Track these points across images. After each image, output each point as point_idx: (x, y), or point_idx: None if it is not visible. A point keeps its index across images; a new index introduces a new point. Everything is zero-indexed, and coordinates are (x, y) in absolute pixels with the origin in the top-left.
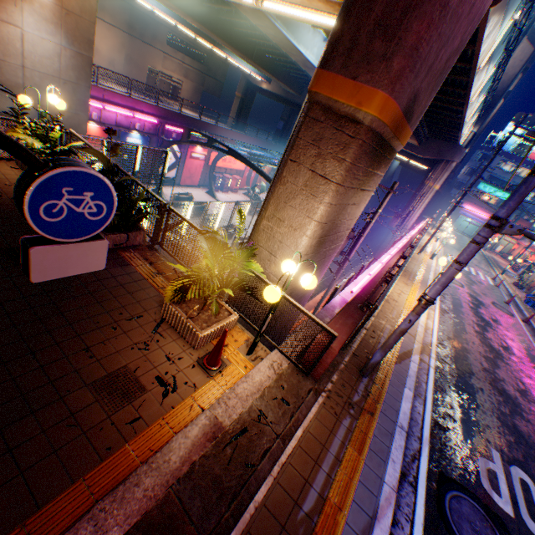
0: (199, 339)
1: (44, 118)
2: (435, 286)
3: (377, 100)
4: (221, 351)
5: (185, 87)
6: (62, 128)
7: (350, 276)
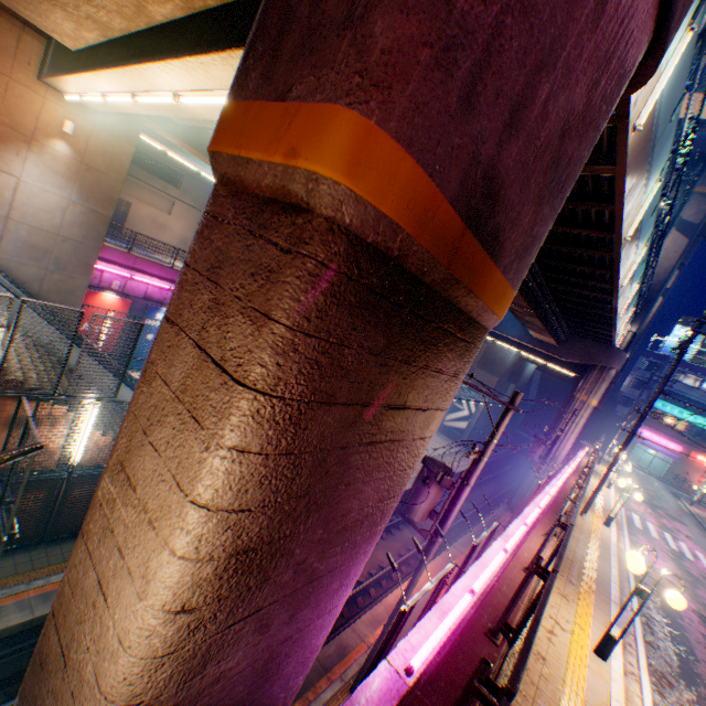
0: None
1: None
2: None
3: (338, 133)
4: None
5: None
6: None
7: (443, 572)
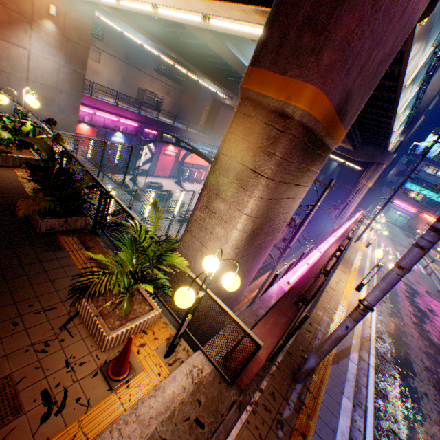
0: (106, 341)
1: (20, 114)
2: (374, 291)
3: (307, 94)
4: (126, 359)
5: (166, 101)
6: (35, 123)
7: (291, 262)
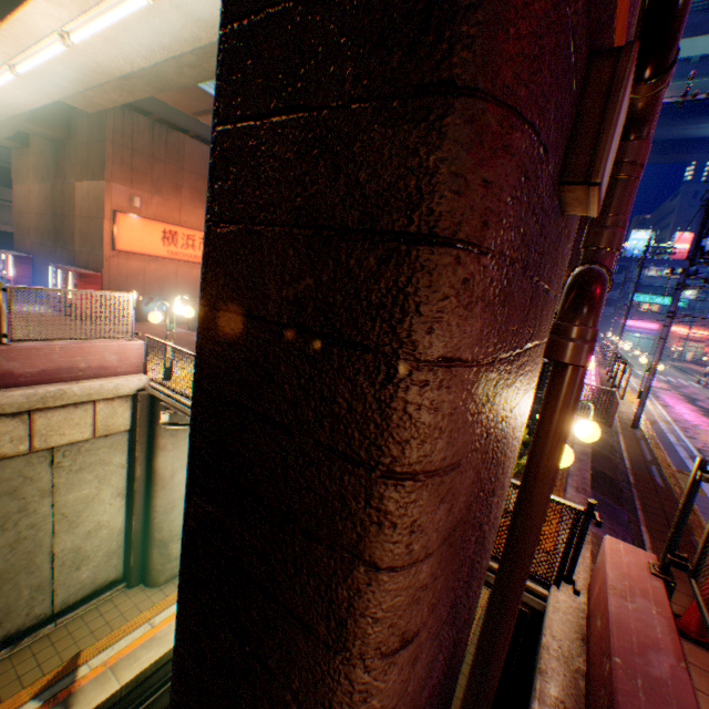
0: None
1: None
2: (654, 355)
3: None
4: None
5: None
6: None
7: None
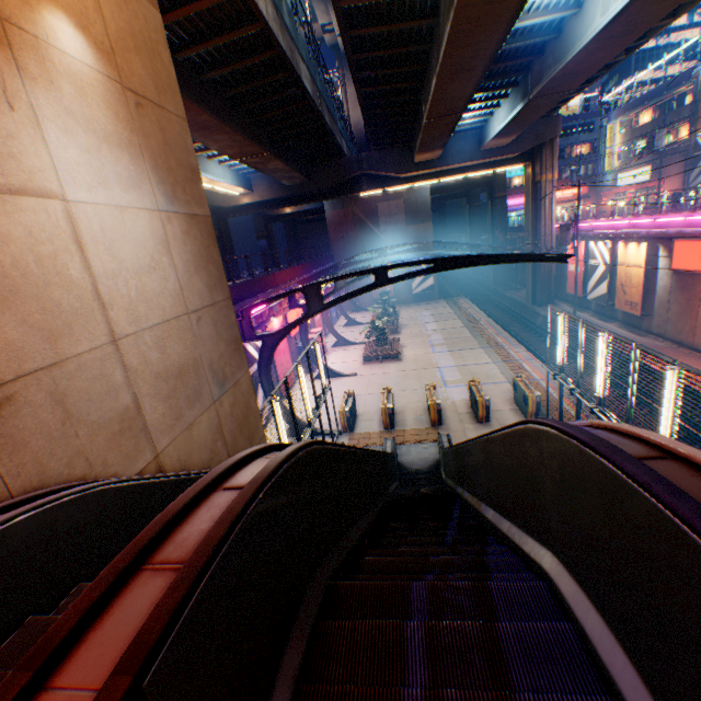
0: None
1: None
2: None
3: None
4: None
5: None
6: None
7: None
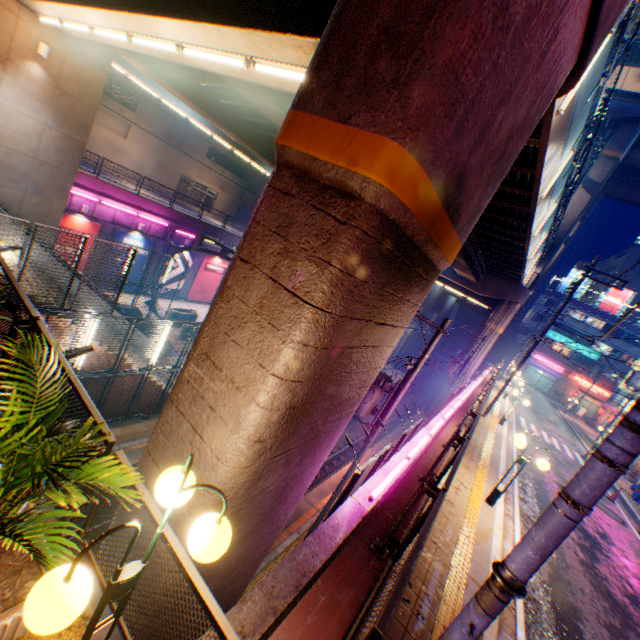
0: None
1: None
2: (523, 549)
3: (385, 156)
4: None
5: (220, 198)
6: None
7: (383, 450)
